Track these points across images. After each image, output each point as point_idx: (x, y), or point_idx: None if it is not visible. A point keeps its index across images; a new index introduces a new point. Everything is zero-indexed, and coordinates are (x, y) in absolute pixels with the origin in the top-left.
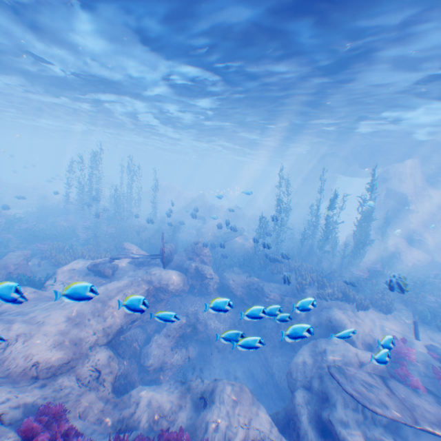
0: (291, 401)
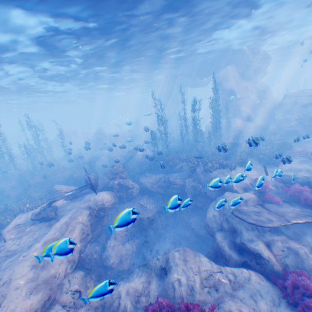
0: (215, 242)
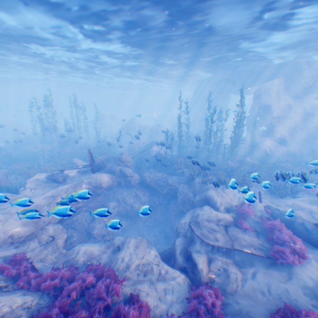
0: (173, 244)
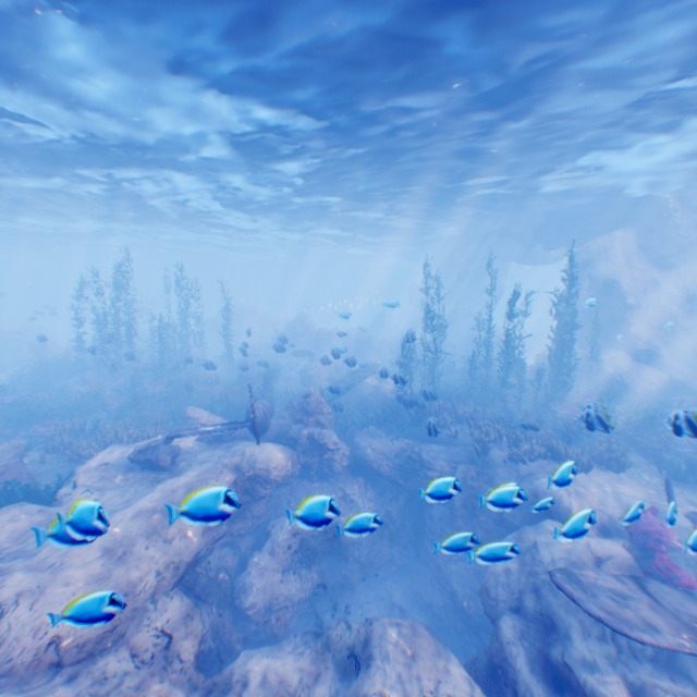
0: (496, 637)
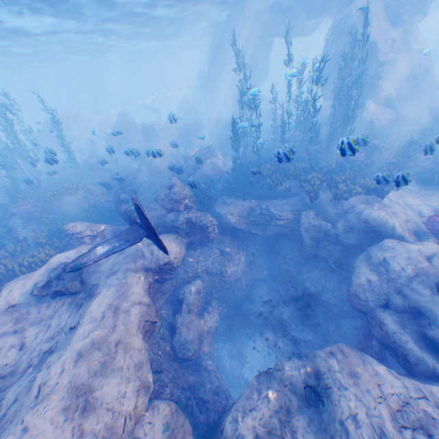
0: (381, 329)
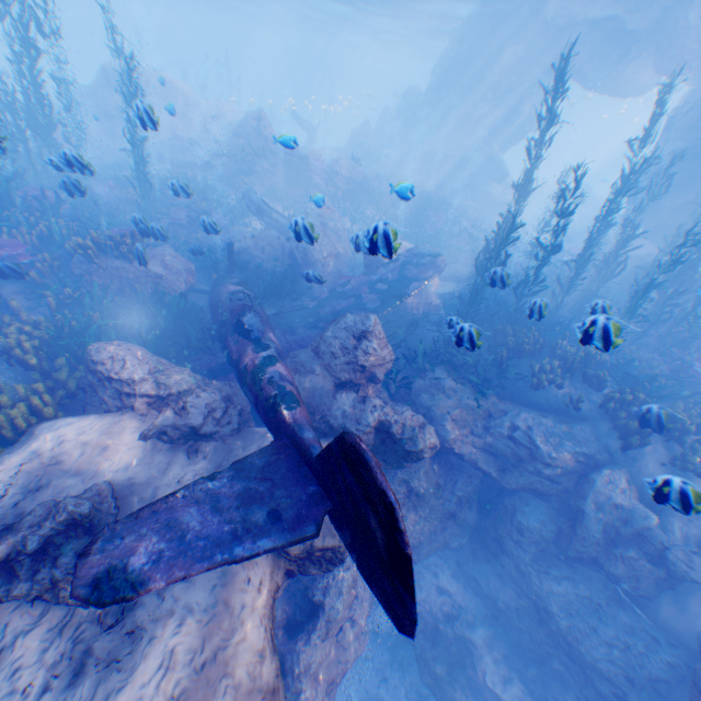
0: None
